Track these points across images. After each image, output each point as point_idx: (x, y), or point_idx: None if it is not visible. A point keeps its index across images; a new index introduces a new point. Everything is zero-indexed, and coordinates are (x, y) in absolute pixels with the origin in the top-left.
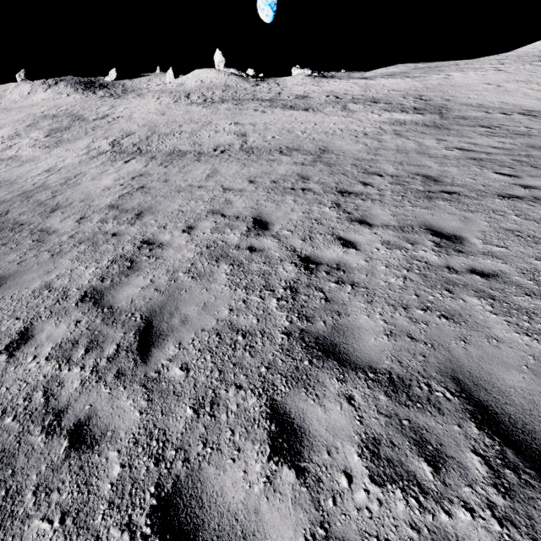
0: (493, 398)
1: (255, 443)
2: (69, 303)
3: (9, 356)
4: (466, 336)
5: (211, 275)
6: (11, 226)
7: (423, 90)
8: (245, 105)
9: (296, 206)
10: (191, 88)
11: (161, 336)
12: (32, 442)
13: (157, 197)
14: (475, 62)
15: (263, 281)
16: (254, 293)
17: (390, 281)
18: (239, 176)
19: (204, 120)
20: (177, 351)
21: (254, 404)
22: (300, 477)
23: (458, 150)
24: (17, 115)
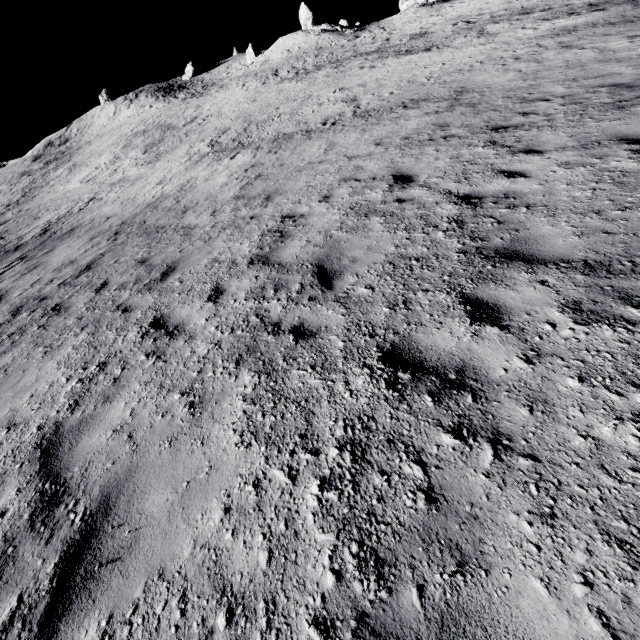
0: None
1: (455, 318)
2: (241, 267)
3: (214, 303)
4: None
5: (365, 227)
6: (155, 230)
7: None
8: (347, 65)
9: (440, 155)
10: (277, 63)
11: (337, 273)
12: (265, 340)
13: (279, 180)
14: None
15: (422, 221)
16: (416, 231)
17: (575, 195)
18: (362, 142)
19: (303, 95)
20: (357, 279)
21: (445, 298)
22: (504, 330)
23: None
24: (110, 139)
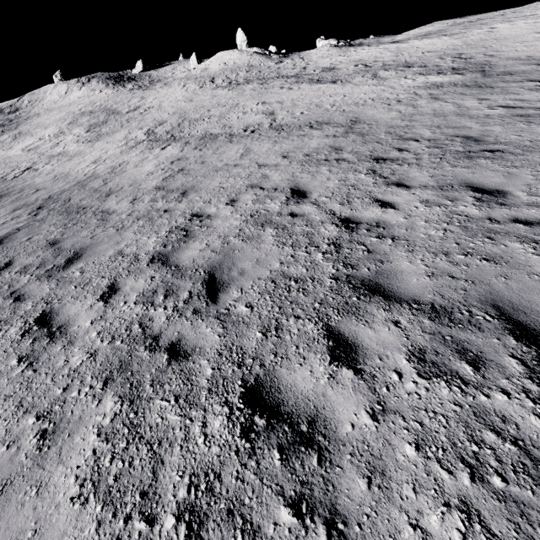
0: (531, 319)
1: (317, 353)
2: (142, 264)
3: (105, 302)
4: (506, 273)
5: (259, 238)
6: (76, 210)
7: (463, 47)
8: (270, 83)
9: (331, 175)
10: (215, 72)
11: (225, 285)
12: (140, 356)
13: (197, 177)
14: (525, 9)
15: (307, 239)
16: (301, 250)
17: (430, 234)
18: (272, 152)
19: (232, 102)
20: (240, 294)
21: (312, 328)
22: (357, 374)
23: (503, 108)
24: (58, 114)
